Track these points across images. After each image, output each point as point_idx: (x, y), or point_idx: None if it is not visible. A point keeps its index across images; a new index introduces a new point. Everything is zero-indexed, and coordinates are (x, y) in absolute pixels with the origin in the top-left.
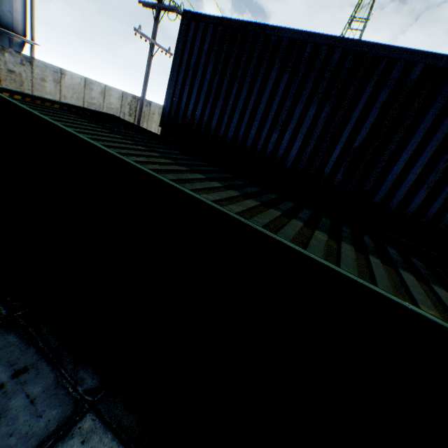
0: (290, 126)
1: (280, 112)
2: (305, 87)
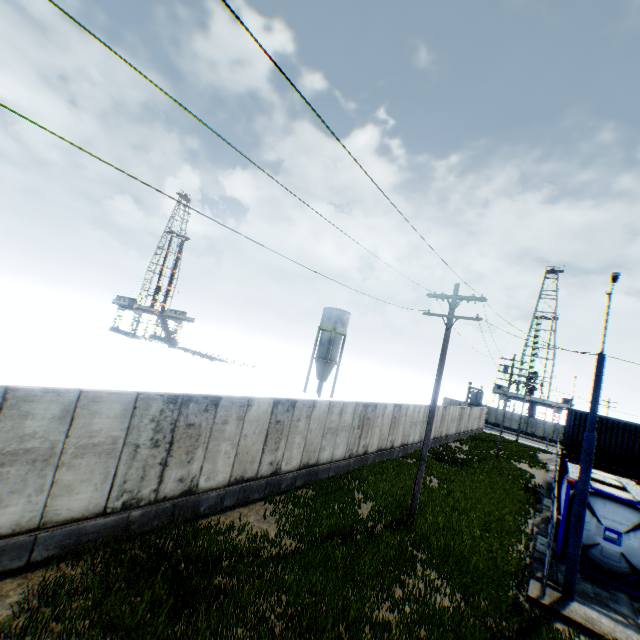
0: (634, 450)
1: (627, 445)
2: (635, 437)
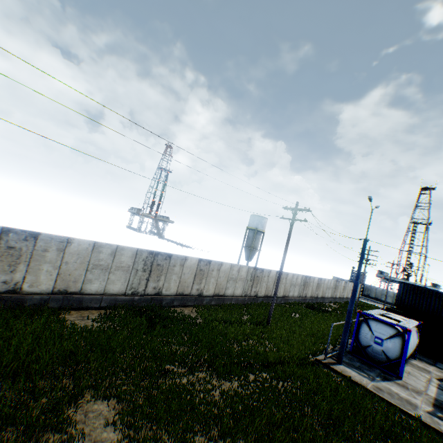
0: (442, 310)
1: (438, 306)
2: None
